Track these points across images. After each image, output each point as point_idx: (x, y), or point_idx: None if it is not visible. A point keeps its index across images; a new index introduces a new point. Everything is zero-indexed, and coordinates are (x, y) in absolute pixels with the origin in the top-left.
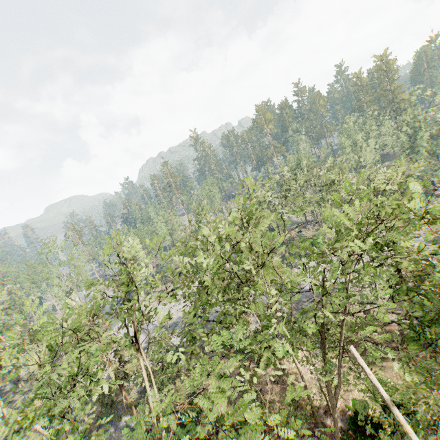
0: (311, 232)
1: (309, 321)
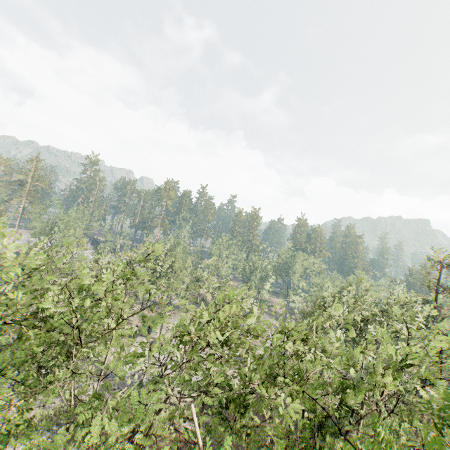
0: (153, 313)
1: (151, 393)
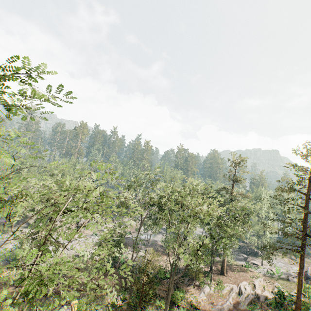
0: None
1: None
